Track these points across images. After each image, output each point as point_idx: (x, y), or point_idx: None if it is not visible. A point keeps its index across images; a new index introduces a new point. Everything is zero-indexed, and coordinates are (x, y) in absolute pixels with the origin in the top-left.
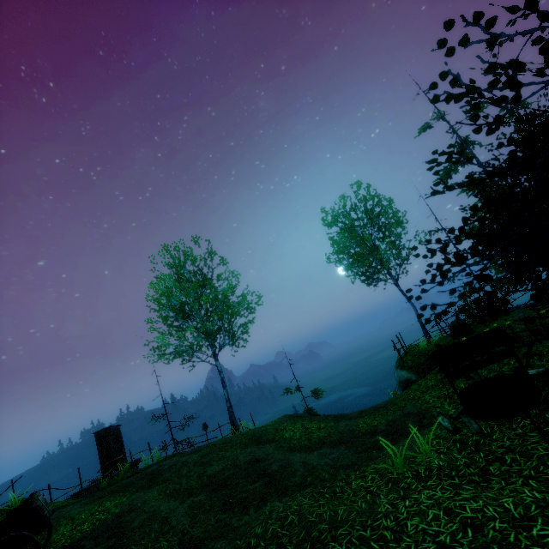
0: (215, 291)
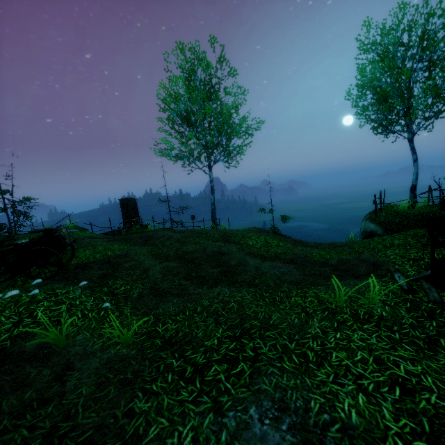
0: (220, 106)
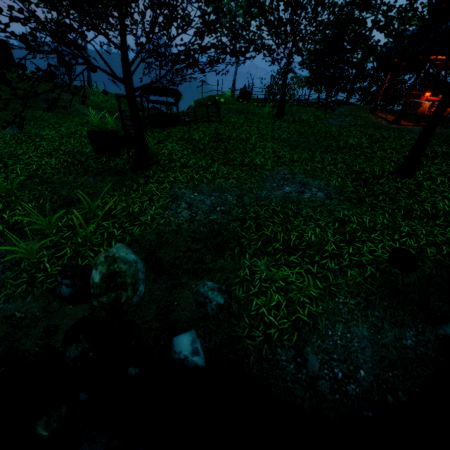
0: None
